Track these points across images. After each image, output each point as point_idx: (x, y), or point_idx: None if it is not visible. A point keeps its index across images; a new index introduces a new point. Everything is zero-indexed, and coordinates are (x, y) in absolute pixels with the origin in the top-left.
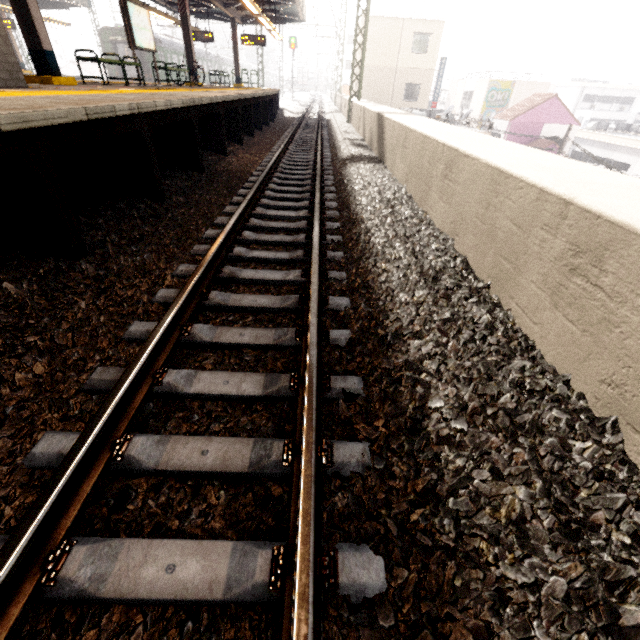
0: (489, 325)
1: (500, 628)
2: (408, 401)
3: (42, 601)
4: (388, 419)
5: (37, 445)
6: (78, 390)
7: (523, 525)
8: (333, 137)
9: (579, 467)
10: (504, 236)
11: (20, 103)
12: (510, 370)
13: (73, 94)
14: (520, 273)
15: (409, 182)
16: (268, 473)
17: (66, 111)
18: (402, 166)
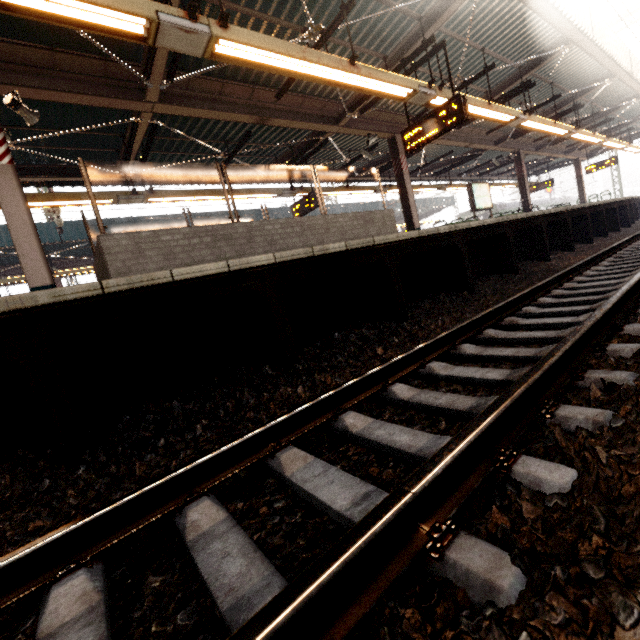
0: None
1: None
2: None
3: (330, 432)
4: None
5: None
6: None
7: None
8: None
9: None
10: None
11: None
12: None
13: None
14: None
15: None
16: None
17: (407, 233)
18: None
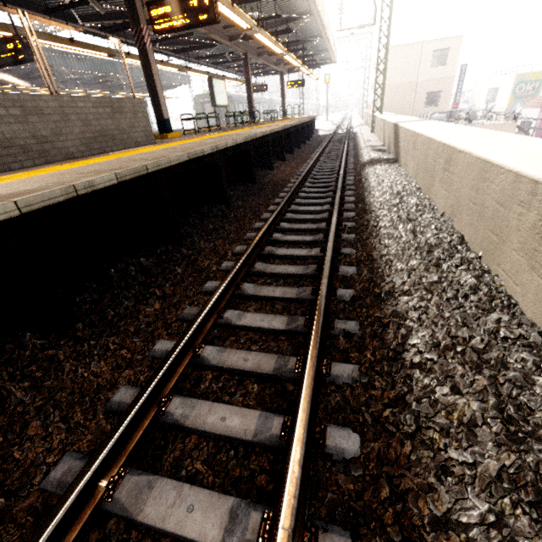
0: (474, 287)
1: (438, 485)
2: (392, 339)
3: (157, 424)
4: (375, 351)
5: (156, 345)
6: (176, 319)
7: (474, 428)
8: (357, 146)
9: (536, 394)
10: (490, 214)
11: (155, 155)
12: (486, 321)
13: (180, 144)
14: (504, 243)
15: (418, 176)
16: (285, 376)
17: (178, 157)
18: (412, 164)
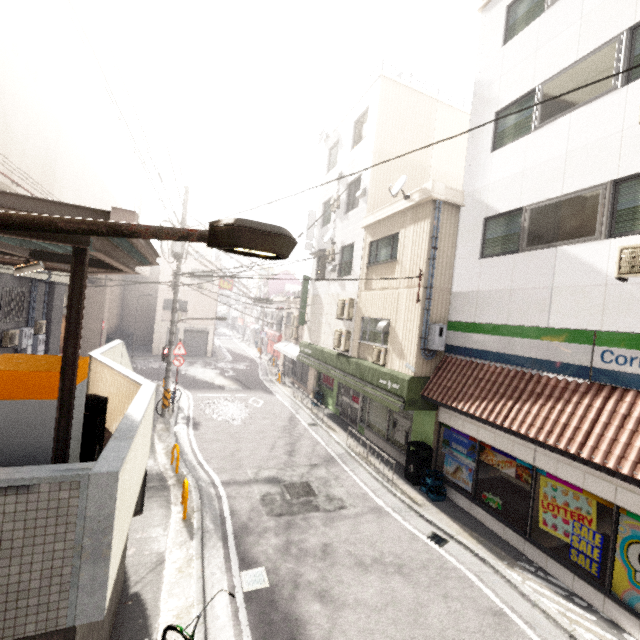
0: None
1: None
2: None
3: None
4: None
5: None
6: None
7: None
8: None
9: None
10: None
11: None
12: None
13: None
14: None
15: None
16: None
17: None
18: None
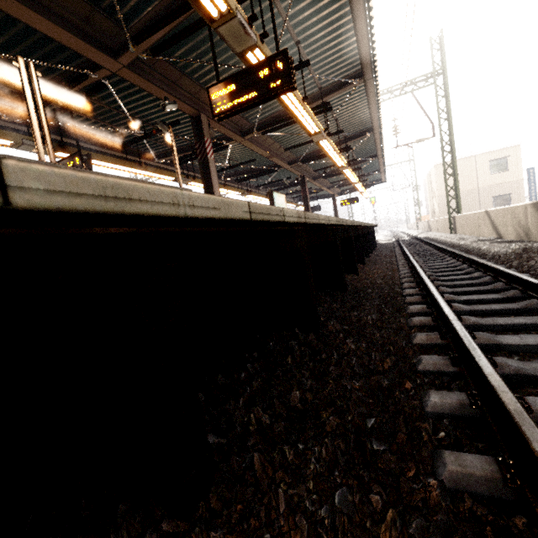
0: None
1: None
2: None
3: None
4: None
5: None
6: None
7: None
8: (452, 244)
9: None
10: None
11: None
12: None
13: None
14: None
15: None
16: None
17: (219, 200)
18: None
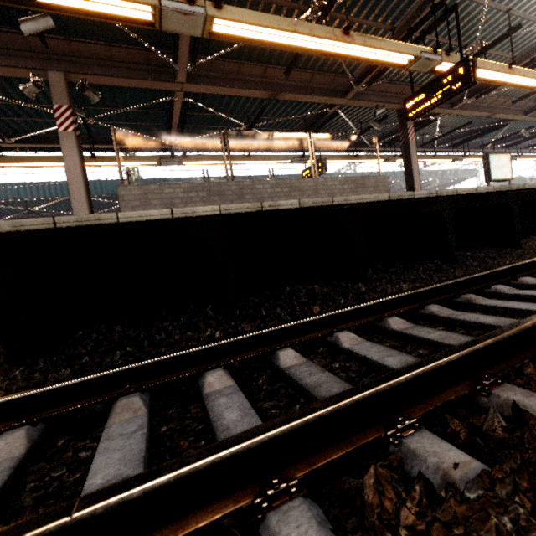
0: None
1: None
2: None
3: (198, 386)
4: None
5: None
6: None
7: None
8: None
9: None
10: None
11: None
12: None
13: None
14: None
15: None
16: None
17: (374, 195)
18: None
